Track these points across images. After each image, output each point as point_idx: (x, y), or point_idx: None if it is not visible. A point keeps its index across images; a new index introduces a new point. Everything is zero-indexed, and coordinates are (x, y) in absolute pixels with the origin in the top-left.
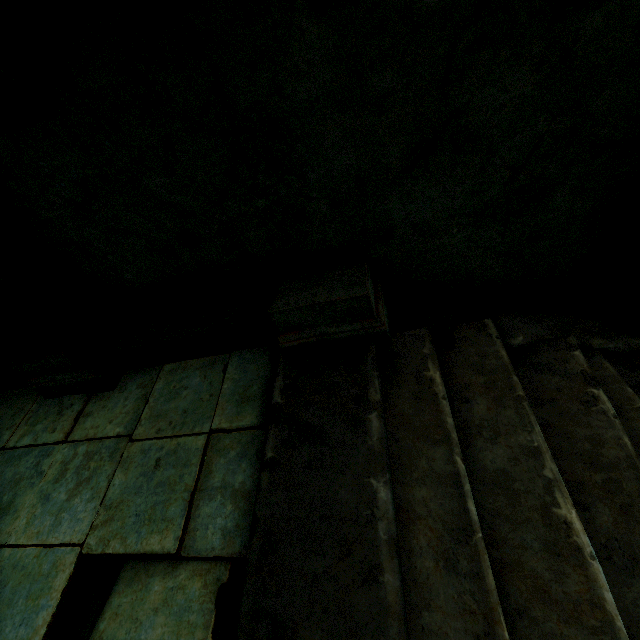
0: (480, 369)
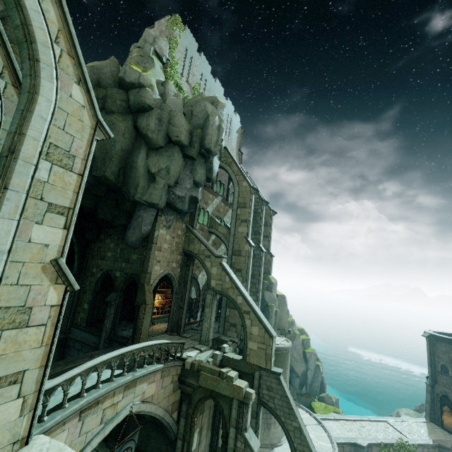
0: None
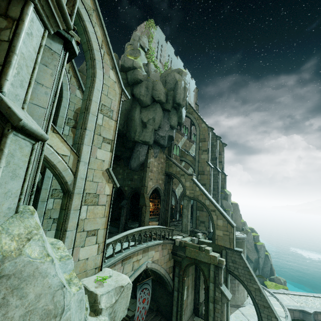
0: (157, 318)
